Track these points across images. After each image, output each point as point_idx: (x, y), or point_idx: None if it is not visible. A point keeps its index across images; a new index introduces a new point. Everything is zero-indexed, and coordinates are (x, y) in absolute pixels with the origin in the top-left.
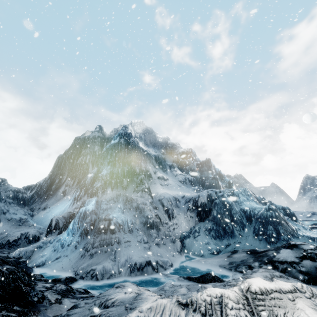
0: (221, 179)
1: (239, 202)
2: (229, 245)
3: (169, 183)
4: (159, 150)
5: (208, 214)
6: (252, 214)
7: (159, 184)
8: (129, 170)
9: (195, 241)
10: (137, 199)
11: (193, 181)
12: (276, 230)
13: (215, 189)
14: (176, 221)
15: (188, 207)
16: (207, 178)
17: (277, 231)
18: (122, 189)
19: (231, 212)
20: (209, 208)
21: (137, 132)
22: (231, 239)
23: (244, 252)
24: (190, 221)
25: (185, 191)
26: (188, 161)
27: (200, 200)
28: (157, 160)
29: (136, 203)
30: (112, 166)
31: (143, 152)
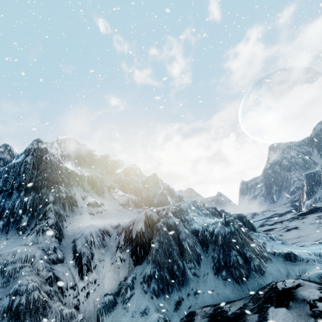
0: (170, 194)
1: (189, 220)
2: (180, 302)
3: (104, 209)
4: (97, 170)
5: (148, 249)
6: (207, 234)
7: (88, 213)
8: (36, 199)
9: (124, 312)
10: (17, 251)
11: (137, 201)
12: (242, 254)
13: (157, 208)
14: (94, 275)
15: (118, 243)
16: (155, 195)
17: (243, 256)
18: (17, 234)
19: (179, 238)
20: (149, 238)
21: (65, 150)
22: (183, 288)
23: (205, 320)
24: (120, 268)
25: (125, 216)
26: (132, 178)
27: (135, 229)
28: (90, 182)
29: (0, 265)
30: (4, 197)
31: (68, 173)
